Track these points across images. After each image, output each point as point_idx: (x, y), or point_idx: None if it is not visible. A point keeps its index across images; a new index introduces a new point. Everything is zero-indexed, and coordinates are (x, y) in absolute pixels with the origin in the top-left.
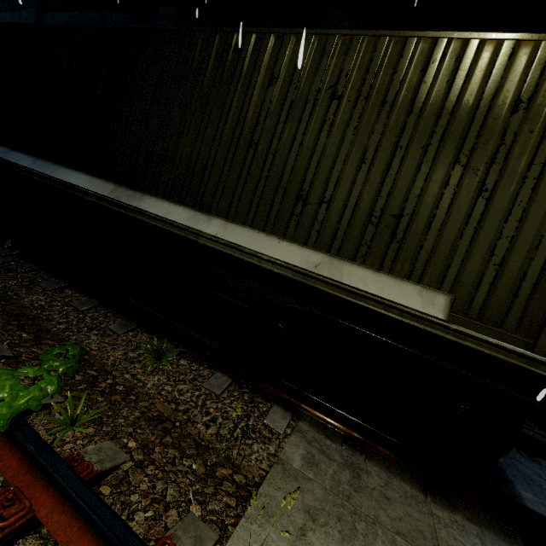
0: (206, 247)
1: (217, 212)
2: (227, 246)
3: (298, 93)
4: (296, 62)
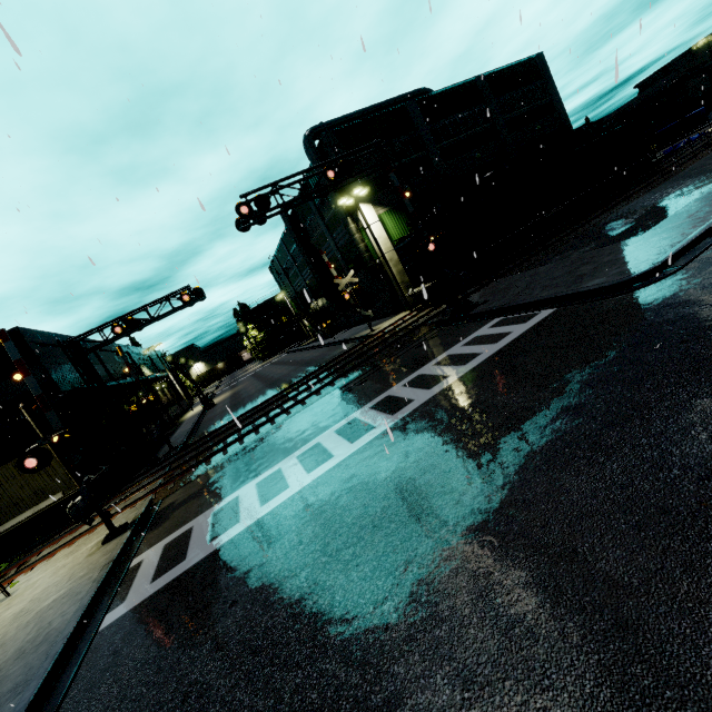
0: (4, 534)
1: None
2: (10, 528)
3: None
4: None
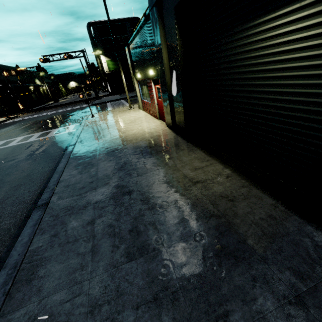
0: None
1: None
2: None
3: None
4: None
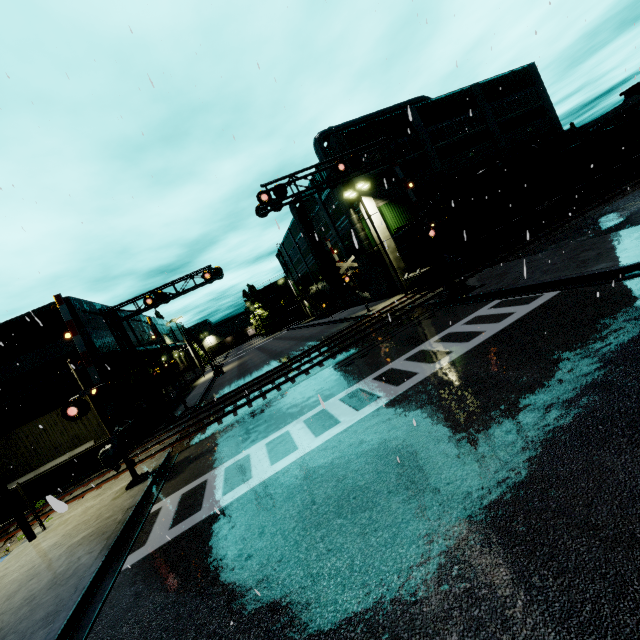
0: (44, 474)
1: (39, 466)
2: (49, 469)
3: (36, 434)
4: (30, 430)
